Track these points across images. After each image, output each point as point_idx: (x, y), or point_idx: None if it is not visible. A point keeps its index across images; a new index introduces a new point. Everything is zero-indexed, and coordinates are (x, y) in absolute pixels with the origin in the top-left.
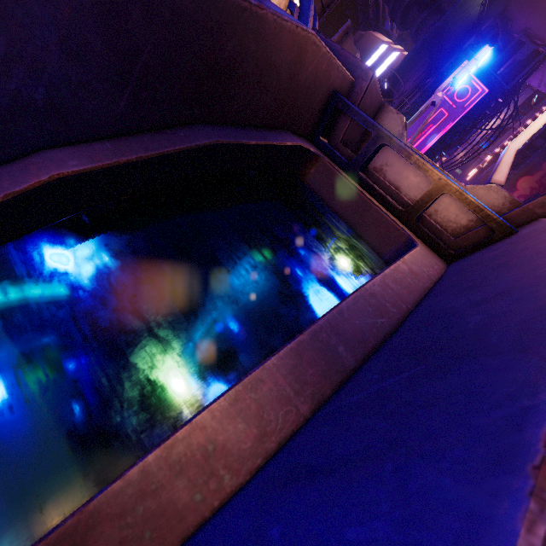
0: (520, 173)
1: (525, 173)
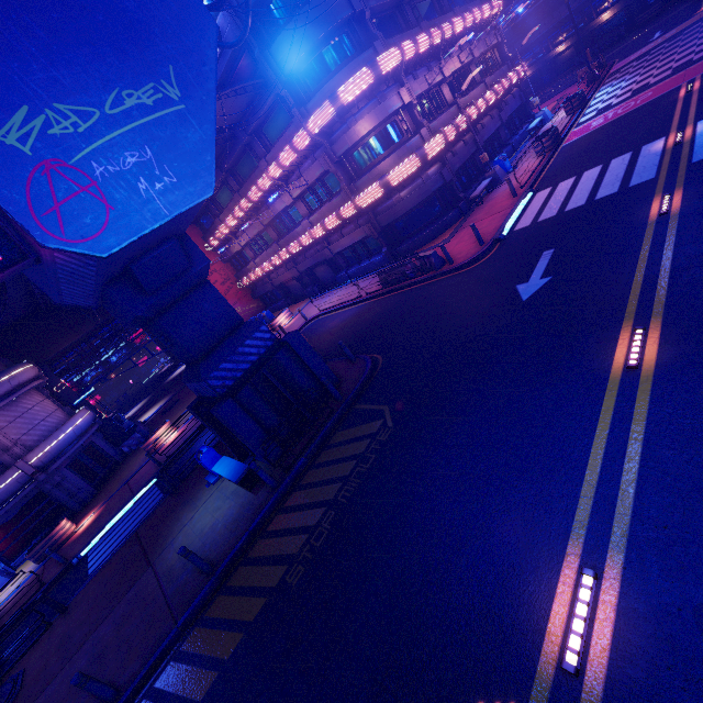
0: None
1: None
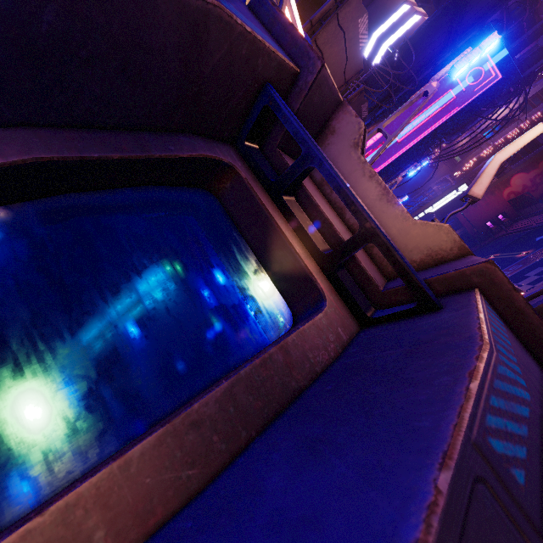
0: (517, 169)
1: (521, 170)
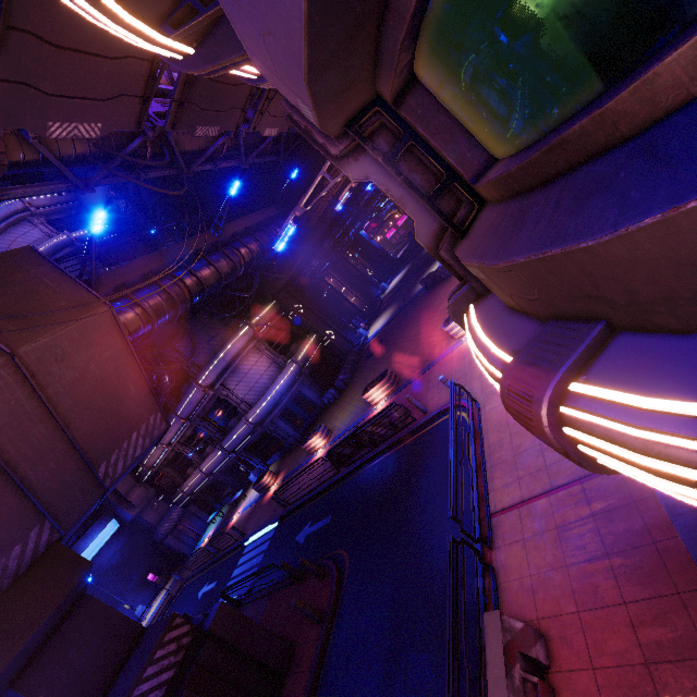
0: None
1: None
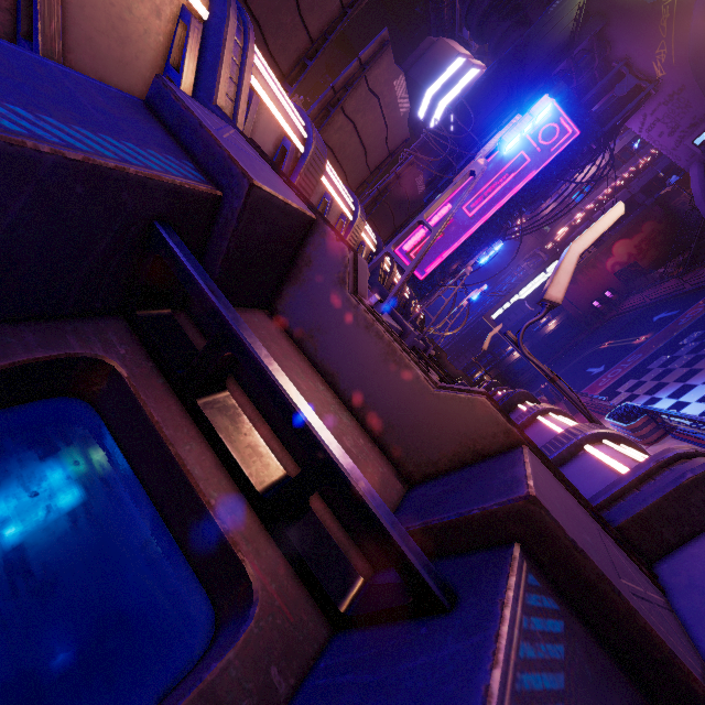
0: (617, 235)
1: (622, 235)
